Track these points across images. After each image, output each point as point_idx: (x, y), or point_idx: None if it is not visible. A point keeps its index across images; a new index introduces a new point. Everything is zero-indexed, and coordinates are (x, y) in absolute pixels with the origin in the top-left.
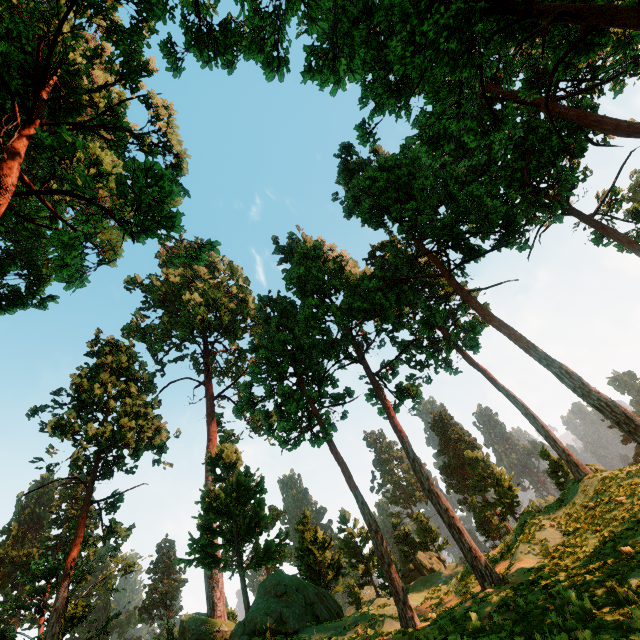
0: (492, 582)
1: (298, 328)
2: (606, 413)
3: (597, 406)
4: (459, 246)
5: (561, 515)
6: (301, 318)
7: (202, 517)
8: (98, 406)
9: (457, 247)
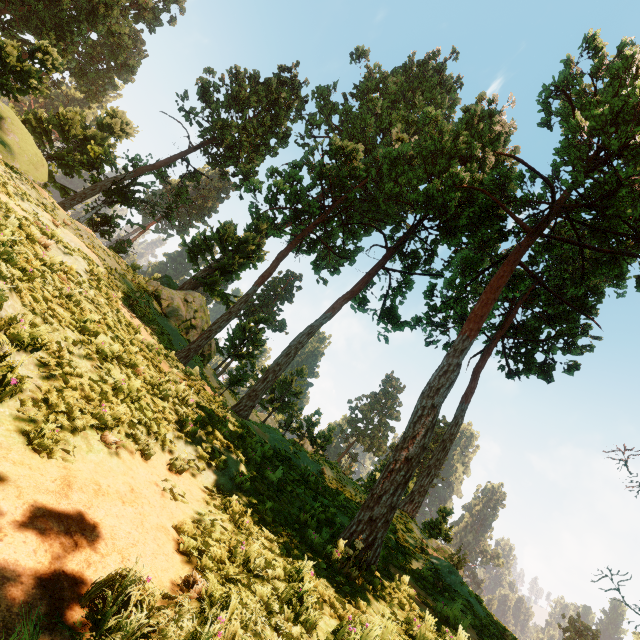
0: (235, 412)
1: (361, 147)
2: (410, 420)
3: (415, 409)
4: (604, 239)
5: (347, 489)
6: (383, 154)
7: (212, 231)
8: (239, 107)
9: (600, 237)
